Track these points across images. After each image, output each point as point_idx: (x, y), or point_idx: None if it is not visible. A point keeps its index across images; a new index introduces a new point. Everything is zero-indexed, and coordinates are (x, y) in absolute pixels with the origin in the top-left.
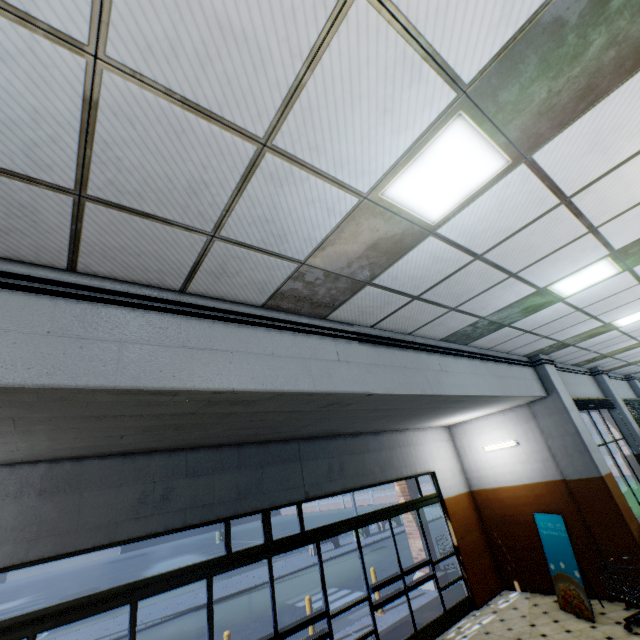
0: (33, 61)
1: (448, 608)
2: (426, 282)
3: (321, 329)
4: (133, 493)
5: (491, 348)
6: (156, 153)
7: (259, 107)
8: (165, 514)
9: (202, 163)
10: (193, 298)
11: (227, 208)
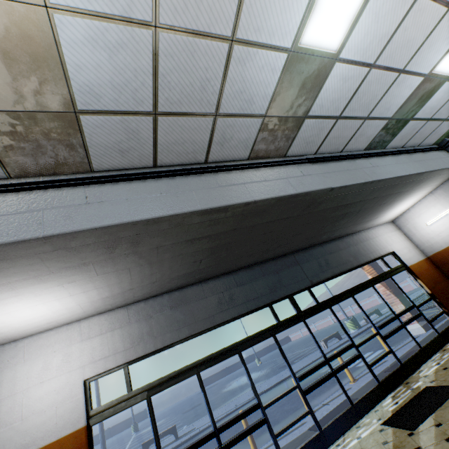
0: (133, 43)
1: (440, 332)
2: (342, 102)
3: (286, 162)
4: (214, 300)
5: (404, 145)
6: (184, 71)
7: (226, 18)
8: (235, 307)
9: (205, 67)
10: (212, 164)
11: (220, 92)
